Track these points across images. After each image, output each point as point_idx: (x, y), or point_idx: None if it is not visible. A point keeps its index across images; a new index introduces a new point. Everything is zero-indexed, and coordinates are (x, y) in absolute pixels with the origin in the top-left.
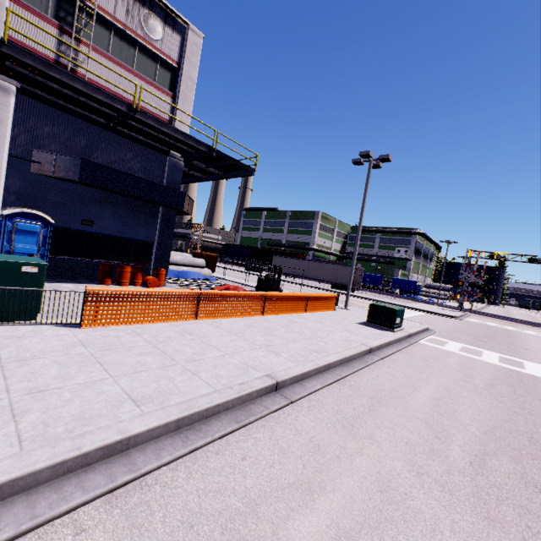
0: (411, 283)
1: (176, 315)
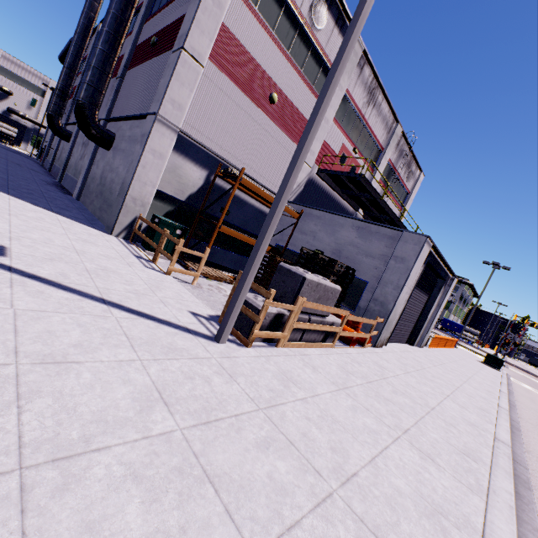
0: (458, 326)
1: (435, 345)
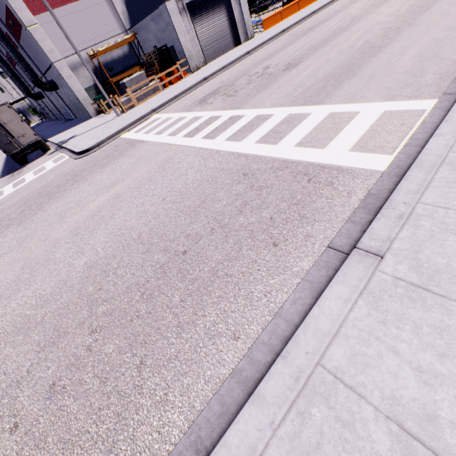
0: None
1: (277, 22)
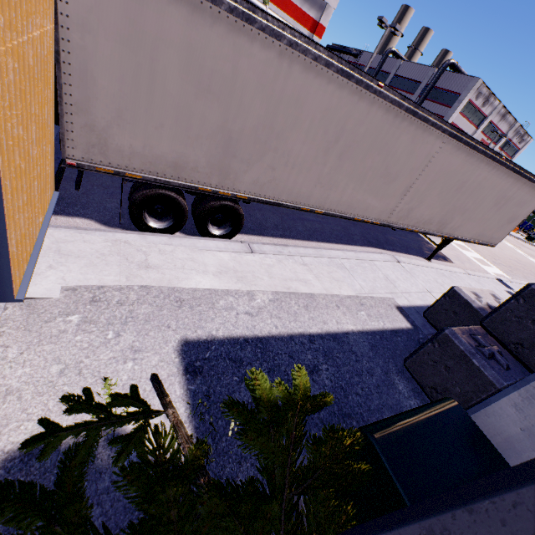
0: None
1: None
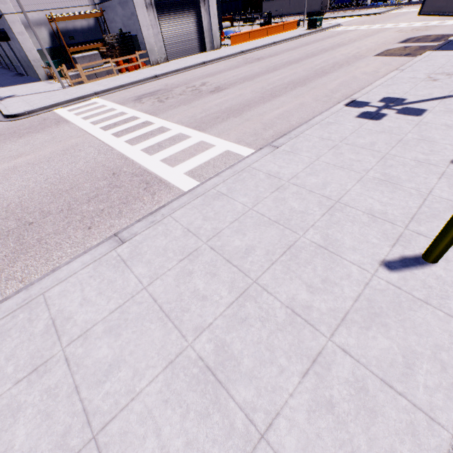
0: None
1: (245, 41)
